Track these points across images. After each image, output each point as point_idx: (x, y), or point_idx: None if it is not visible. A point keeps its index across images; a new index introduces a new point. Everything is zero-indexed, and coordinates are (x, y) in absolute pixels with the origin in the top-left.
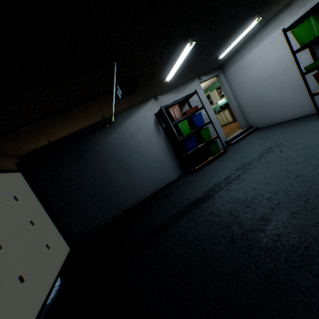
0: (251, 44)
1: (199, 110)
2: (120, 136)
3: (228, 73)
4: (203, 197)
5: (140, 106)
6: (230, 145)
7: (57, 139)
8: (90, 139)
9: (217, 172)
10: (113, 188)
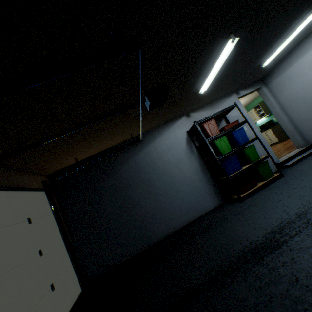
0: (305, 47)
1: (239, 126)
2: (148, 155)
3: (273, 84)
4: (265, 243)
5: (171, 124)
6: (284, 168)
7: (84, 158)
8: (117, 159)
9: (277, 203)
10: (138, 215)
